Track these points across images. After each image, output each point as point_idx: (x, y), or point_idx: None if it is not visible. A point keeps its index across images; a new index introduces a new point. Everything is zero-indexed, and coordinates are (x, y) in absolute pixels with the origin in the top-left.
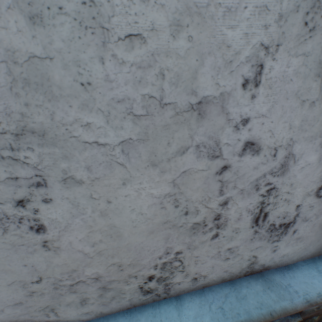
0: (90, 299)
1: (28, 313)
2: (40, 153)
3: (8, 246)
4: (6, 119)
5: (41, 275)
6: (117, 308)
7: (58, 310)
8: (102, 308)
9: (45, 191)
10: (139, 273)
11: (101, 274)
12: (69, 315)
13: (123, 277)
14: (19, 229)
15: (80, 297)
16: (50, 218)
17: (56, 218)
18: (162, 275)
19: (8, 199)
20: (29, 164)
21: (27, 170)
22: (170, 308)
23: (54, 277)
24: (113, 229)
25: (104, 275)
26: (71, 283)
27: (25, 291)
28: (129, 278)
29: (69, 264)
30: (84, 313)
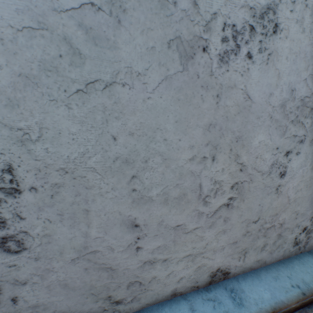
0: (267, 246)
1: (232, 254)
2: (312, 121)
3: (262, 186)
4: (312, 99)
5: (259, 216)
6: (274, 258)
7: (247, 254)
8: (267, 257)
9: (300, 146)
10: (301, 223)
11: (285, 221)
12: (248, 261)
13: (292, 226)
14: (274, 173)
15: (264, 242)
16: (291, 167)
17: (293, 167)
18: (310, 228)
19: (284, 150)
20: (305, 127)
21: (302, 131)
22: (310, 258)
23: (264, 219)
24: (310, 180)
25: (285, 222)
26: (268, 226)
27: (244, 230)
28: (294, 228)
29: (277, 208)
30: (256, 261)
